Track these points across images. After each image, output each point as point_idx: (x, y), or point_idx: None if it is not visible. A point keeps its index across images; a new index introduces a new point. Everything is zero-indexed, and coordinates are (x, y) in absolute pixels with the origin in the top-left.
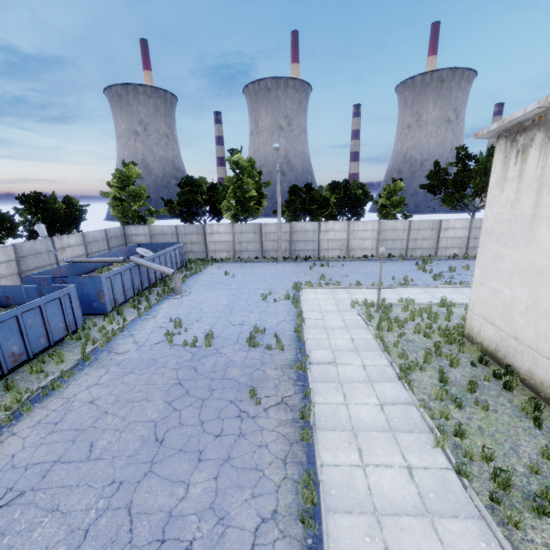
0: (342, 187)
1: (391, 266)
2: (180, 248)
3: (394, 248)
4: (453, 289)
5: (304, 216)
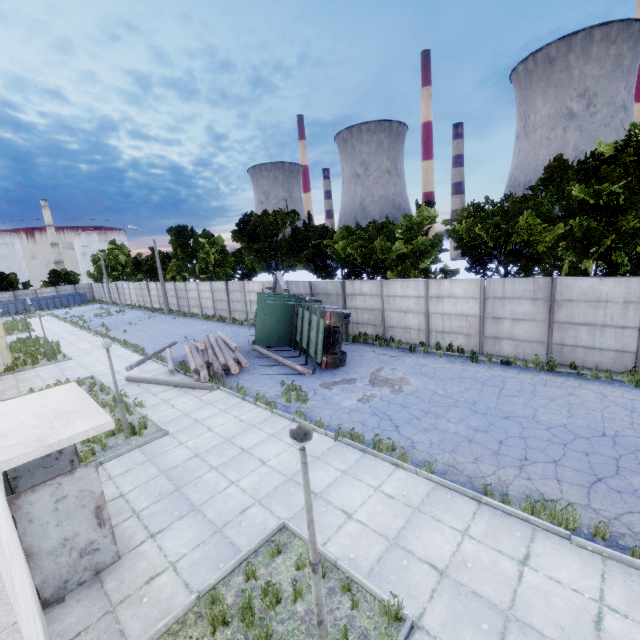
0: (147, 260)
1: (111, 311)
2: (81, 295)
3: (141, 301)
4: (59, 321)
5: (139, 278)
